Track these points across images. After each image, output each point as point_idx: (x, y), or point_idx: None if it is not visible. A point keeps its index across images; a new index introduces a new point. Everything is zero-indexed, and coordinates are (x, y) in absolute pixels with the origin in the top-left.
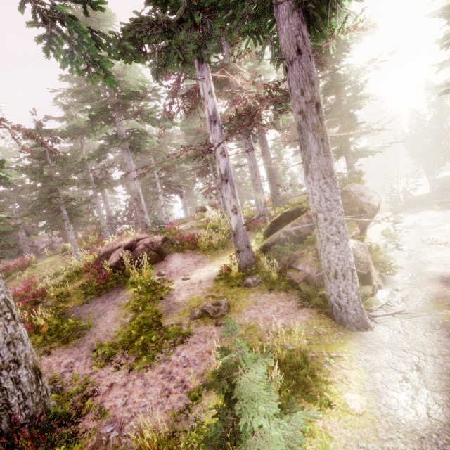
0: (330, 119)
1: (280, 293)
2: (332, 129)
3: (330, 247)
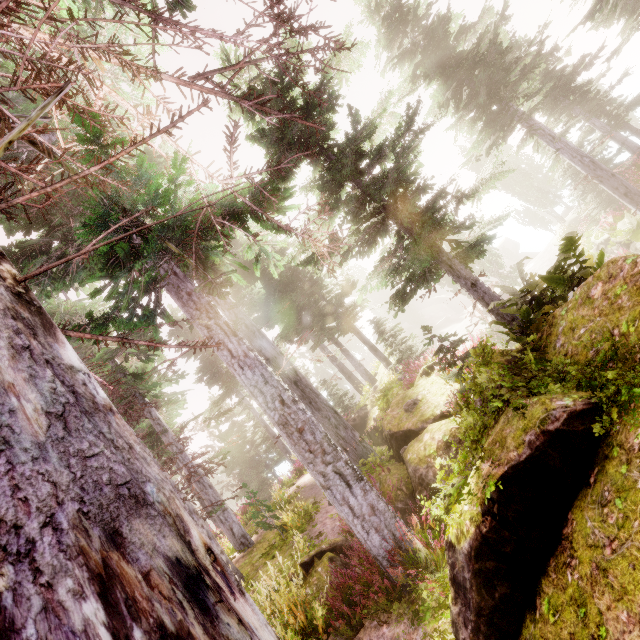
0: (370, 221)
1: None
2: (382, 241)
3: None
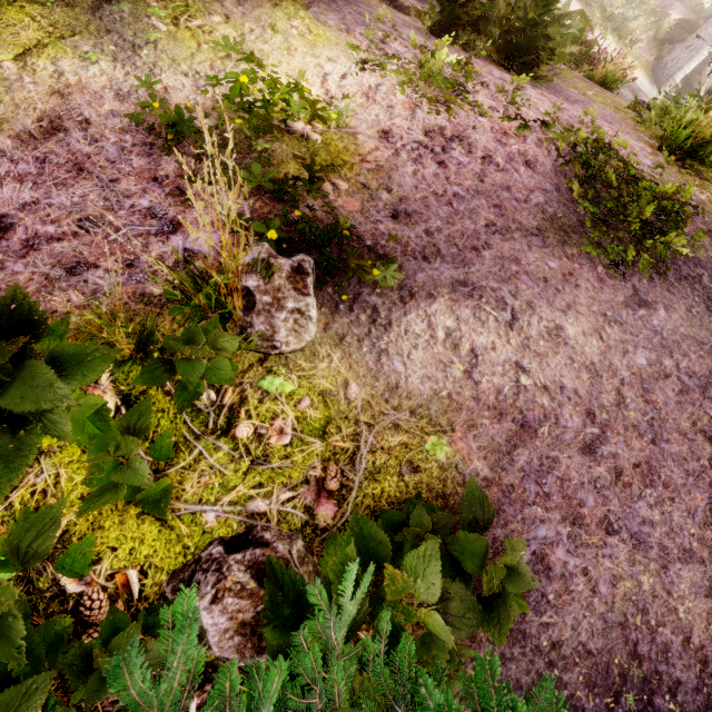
0: None
1: (650, 45)
2: None
3: (711, 28)
